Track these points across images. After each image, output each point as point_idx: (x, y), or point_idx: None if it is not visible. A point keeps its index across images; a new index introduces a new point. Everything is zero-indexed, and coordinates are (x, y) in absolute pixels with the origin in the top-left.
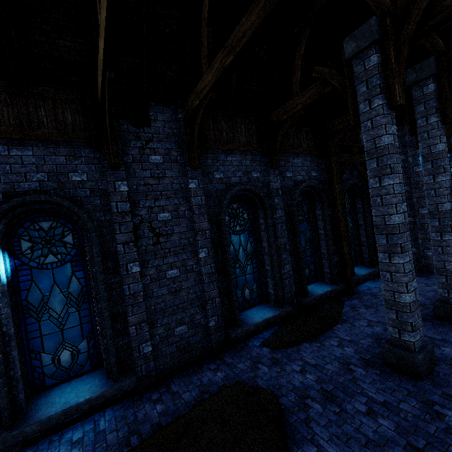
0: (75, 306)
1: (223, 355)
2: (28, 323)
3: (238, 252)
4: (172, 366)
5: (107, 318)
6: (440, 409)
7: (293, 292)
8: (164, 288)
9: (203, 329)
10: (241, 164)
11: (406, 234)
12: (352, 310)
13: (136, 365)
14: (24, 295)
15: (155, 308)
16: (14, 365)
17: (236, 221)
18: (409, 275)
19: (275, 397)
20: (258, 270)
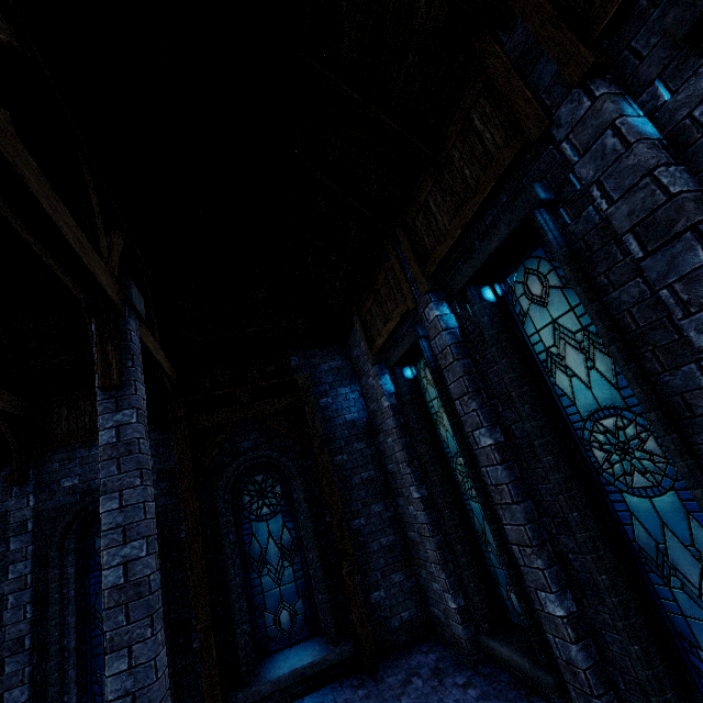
0: None
1: None
2: None
3: None
4: None
5: None
6: None
7: None
8: None
9: None
10: None
11: None
12: None
13: None
14: None
15: None
16: None
17: None
18: None
19: None
20: None
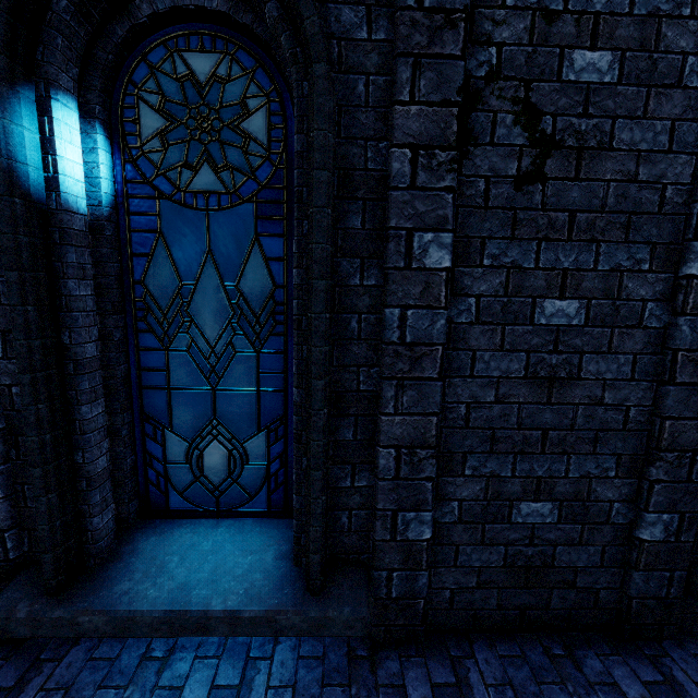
0: (250, 335)
1: (660, 650)
2: (144, 347)
3: None
4: (477, 606)
5: (318, 398)
6: None
7: None
8: (514, 356)
9: (607, 536)
10: None
11: None
12: None
13: (377, 562)
14: (139, 269)
15: (467, 415)
16: (84, 441)
17: None
18: None
19: None
20: None
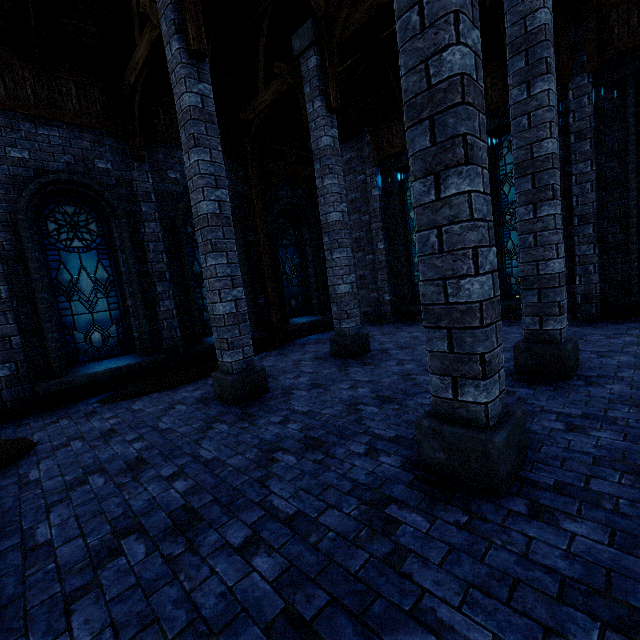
0: None
1: (27, 418)
2: None
3: (77, 278)
4: None
5: None
6: (217, 425)
7: (178, 339)
8: None
9: None
10: (70, 145)
11: (223, 230)
12: (258, 359)
13: None
14: None
15: None
16: None
17: (72, 232)
18: (224, 280)
19: (27, 442)
20: (119, 308)
